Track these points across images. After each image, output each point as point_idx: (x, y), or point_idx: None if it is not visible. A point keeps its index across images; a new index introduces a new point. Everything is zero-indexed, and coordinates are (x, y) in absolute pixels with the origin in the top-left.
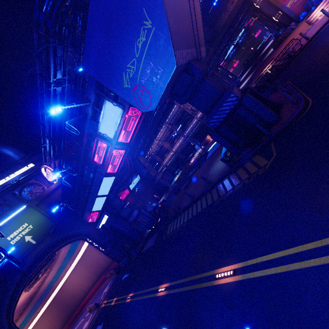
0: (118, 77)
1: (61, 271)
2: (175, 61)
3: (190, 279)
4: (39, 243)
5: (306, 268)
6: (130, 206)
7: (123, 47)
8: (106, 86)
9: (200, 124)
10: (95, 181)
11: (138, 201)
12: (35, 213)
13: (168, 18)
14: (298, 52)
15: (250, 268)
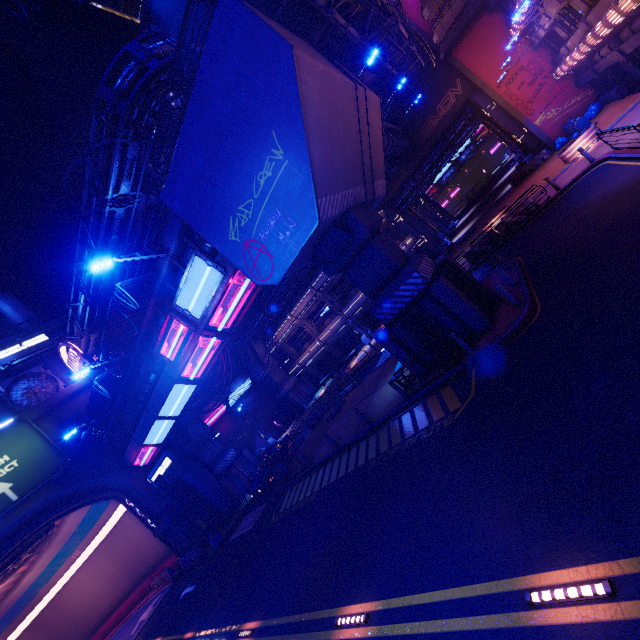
0: (221, 222)
1: (60, 561)
2: (317, 216)
3: (297, 619)
4: (25, 501)
5: (467, 631)
6: (223, 439)
7: (235, 179)
8: (199, 232)
9: None
10: (158, 388)
11: (240, 430)
12: (30, 436)
13: (313, 149)
14: (542, 208)
15: (392, 615)
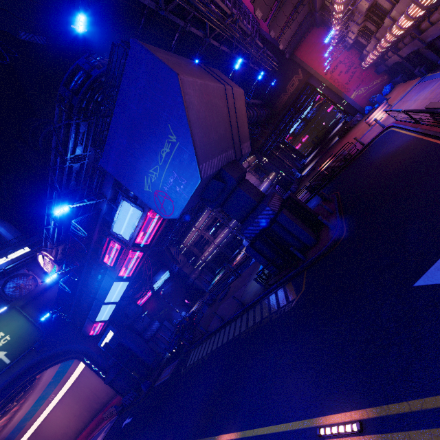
0: (139, 179)
1: (40, 403)
2: (200, 176)
3: None
4: (15, 363)
5: None
6: (150, 314)
7: (146, 153)
8: (125, 185)
9: None
10: (103, 284)
11: (162, 307)
12: (18, 318)
13: (195, 134)
14: (353, 157)
15: None
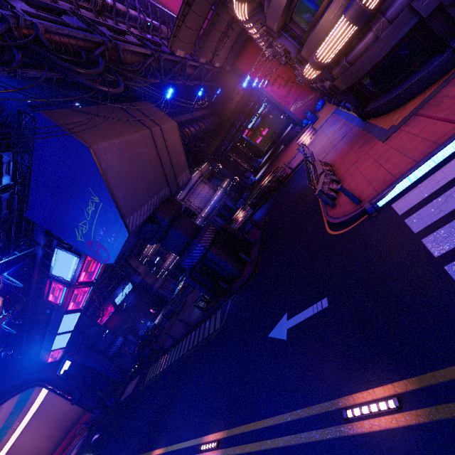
0: (70, 231)
1: (4, 433)
2: (127, 231)
3: None
4: None
5: None
6: (114, 329)
7: (73, 209)
8: (57, 235)
9: (206, 223)
10: (53, 318)
11: (126, 320)
12: None
13: (117, 194)
14: (284, 180)
15: None
